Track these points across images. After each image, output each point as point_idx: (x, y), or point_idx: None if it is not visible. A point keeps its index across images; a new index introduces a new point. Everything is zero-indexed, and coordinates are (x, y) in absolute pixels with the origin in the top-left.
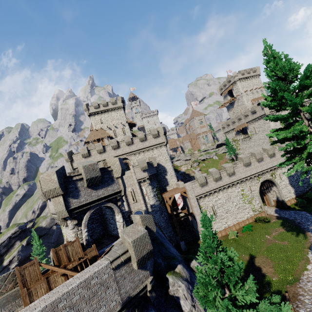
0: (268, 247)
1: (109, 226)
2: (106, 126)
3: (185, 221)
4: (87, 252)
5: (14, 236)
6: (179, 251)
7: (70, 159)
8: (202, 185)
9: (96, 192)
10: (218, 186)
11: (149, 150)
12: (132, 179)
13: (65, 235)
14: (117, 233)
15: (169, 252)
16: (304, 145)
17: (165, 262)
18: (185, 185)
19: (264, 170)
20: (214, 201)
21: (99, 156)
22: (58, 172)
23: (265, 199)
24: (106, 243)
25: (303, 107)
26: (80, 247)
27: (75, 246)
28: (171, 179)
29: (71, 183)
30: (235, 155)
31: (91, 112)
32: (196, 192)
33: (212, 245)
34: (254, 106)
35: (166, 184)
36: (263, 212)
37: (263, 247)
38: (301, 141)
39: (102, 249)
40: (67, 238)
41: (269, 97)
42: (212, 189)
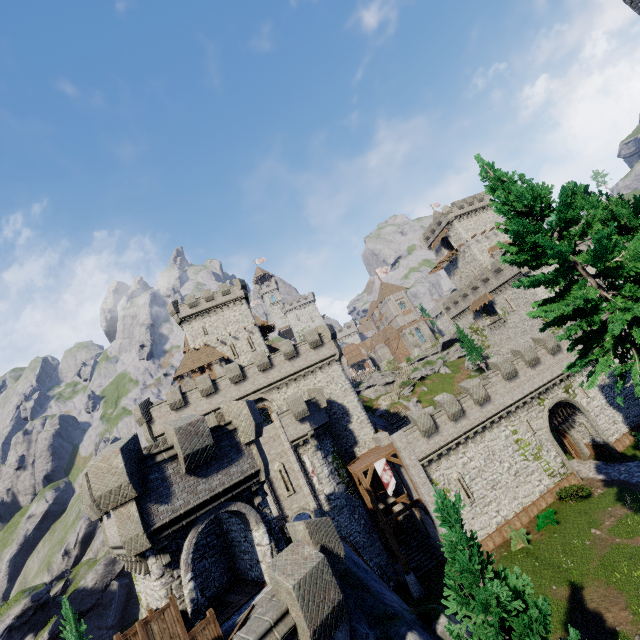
0: (604, 559)
1: (241, 559)
2: (215, 339)
3: (409, 523)
4: (195, 631)
5: (21, 623)
6: (408, 601)
7: (146, 417)
8: (427, 433)
9: (206, 482)
10: (461, 432)
11: (308, 376)
12: (279, 442)
13: (143, 596)
14: (259, 574)
15: (383, 603)
16: (603, 323)
17: (378, 631)
18: (391, 439)
19: (548, 382)
20: (461, 466)
21: (205, 403)
22: (125, 450)
23: (568, 445)
24: (236, 604)
25: (578, 255)
26: (180, 621)
27: (168, 621)
28: (362, 430)
29: (153, 470)
30: (483, 359)
31: (183, 316)
32: (418, 451)
33: (469, 568)
34: (495, 260)
35: (353, 443)
36: (573, 476)
37: (592, 561)
38: (592, 317)
39: (229, 619)
40: (147, 603)
41: (513, 247)
42: (450, 439)
